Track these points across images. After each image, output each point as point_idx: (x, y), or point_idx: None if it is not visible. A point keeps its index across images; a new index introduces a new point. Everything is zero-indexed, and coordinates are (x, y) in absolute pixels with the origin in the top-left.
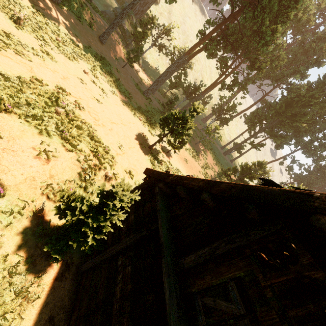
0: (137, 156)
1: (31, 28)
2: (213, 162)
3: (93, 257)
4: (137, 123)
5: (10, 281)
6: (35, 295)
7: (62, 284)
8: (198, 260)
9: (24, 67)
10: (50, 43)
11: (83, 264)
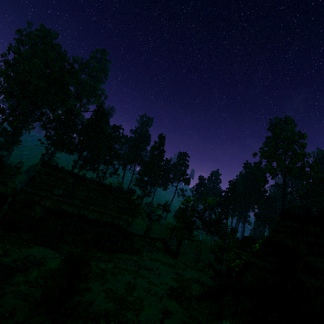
0: None
1: None
2: None
3: None
4: None
5: None
6: None
7: None
8: None
9: None
10: None
11: None
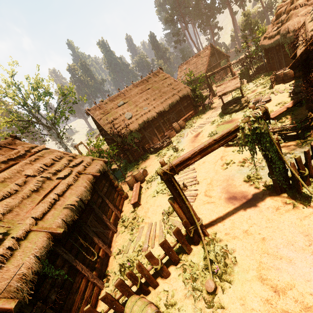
0: None
1: None
2: None
3: None
4: None
5: None
6: None
7: None
8: None
9: None
10: None
11: None
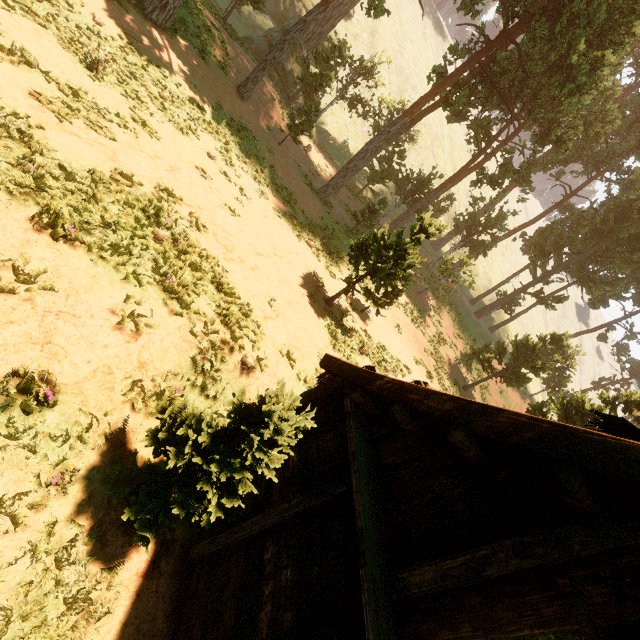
0: (304, 321)
1: (116, 78)
2: (454, 332)
3: (215, 533)
4: (305, 253)
5: (58, 578)
6: (103, 608)
7: (154, 585)
8: (443, 583)
9: (101, 152)
10: (148, 104)
11: (195, 545)
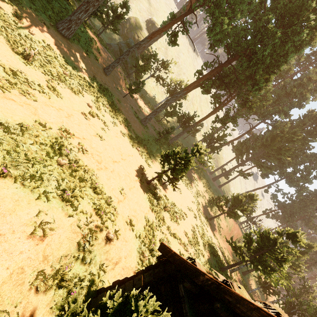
0: (137, 197)
1: (39, 63)
2: (204, 189)
3: None
4: (135, 154)
5: None
6: None
7: None
8: None
9: (27, 109)
10: (57, 77)
11: None
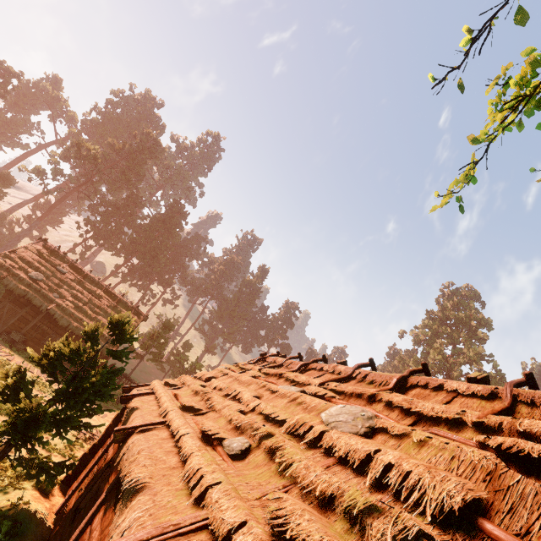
0: None
1: None
2: (161, 374)
3: None
4: None
5: None
6: None
7: None
8: None
9: None
10: None
11: None
